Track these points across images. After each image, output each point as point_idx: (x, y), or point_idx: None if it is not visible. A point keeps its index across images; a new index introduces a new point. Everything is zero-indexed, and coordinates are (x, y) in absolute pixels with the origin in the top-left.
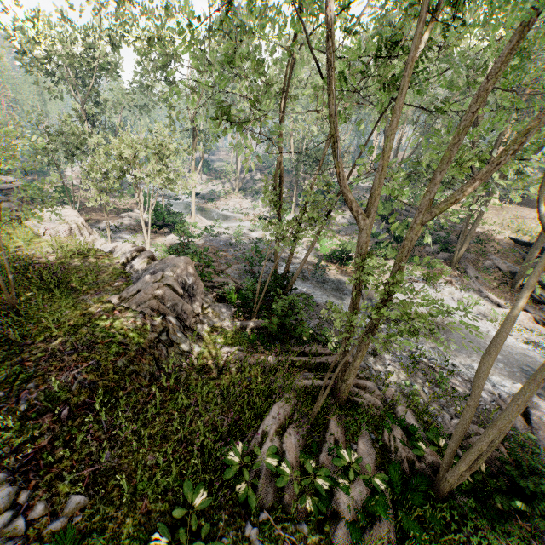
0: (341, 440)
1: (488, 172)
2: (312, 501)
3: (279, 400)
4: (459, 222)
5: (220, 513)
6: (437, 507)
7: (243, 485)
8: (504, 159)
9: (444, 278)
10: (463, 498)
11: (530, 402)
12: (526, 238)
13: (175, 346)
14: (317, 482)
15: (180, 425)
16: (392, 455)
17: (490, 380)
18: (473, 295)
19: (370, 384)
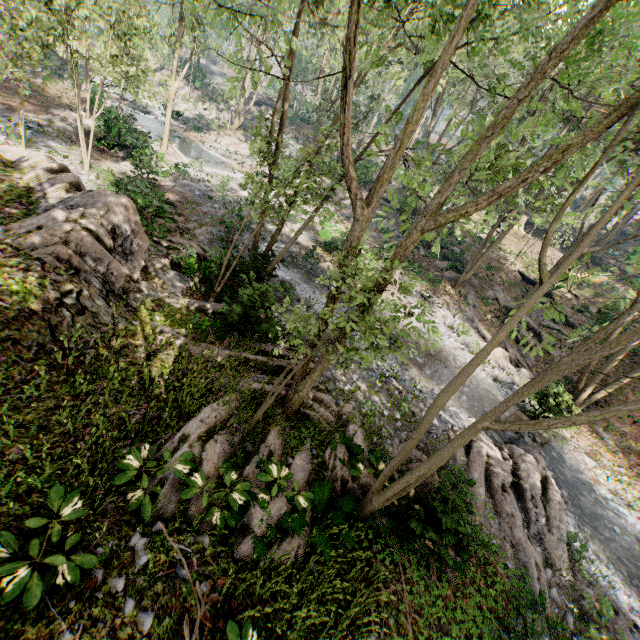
0: (277, 453)
1: (510, 187)
2: (222, 514)
3: (215, 402)
4: (478, 242)
5: (99, 523)
6: (356, 525)
7: (139, 494)
8: (531, 176)
9: (443, 299)
10: (384, 519)
11: (477, 437)
12: (534, 276)
13: (88, 314)
14: (232, 496)
15: (72, 415)
16: (328, 472)
17: (450, 410)
18: (465, 323)
19: (328, 398)
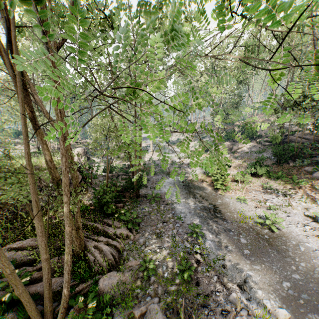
0: None
1: None
2: None
3: None
4: None
5: None
6: None
7: None
8: None
9: (307, 193)
10: None
11: None
12: None
13: None
14: None
15: None
16: None
17: (251, 292)
18: None
19: (105, 249)
